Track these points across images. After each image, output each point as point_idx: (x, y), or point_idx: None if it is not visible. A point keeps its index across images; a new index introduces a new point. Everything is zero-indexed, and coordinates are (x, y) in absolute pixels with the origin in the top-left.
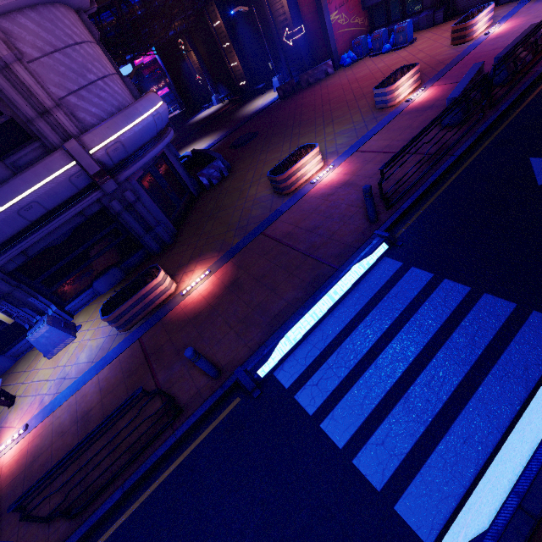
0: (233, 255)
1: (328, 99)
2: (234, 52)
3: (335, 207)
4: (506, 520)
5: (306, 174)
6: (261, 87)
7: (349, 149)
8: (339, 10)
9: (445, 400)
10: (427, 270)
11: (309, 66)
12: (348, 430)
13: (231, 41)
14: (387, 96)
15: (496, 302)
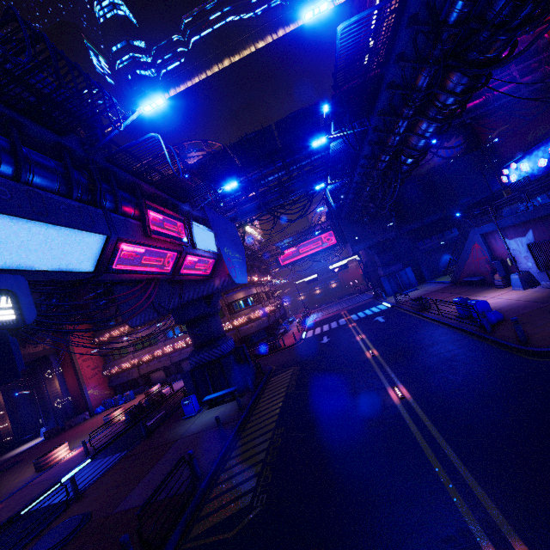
0: (1, 502)
1: (82, 429)
2: (7, 416)
3: (72, 460)
4: (98, 477)
5: (59, 456)
6: (27, 438)
7: (86, 442)
8: (94, 388)
9: (95, 475)
10: (103, 458)
11: (73, 417)
12: (61, 498)
13: (7, 410)
14: (109, 419)
15: (118, 454)
